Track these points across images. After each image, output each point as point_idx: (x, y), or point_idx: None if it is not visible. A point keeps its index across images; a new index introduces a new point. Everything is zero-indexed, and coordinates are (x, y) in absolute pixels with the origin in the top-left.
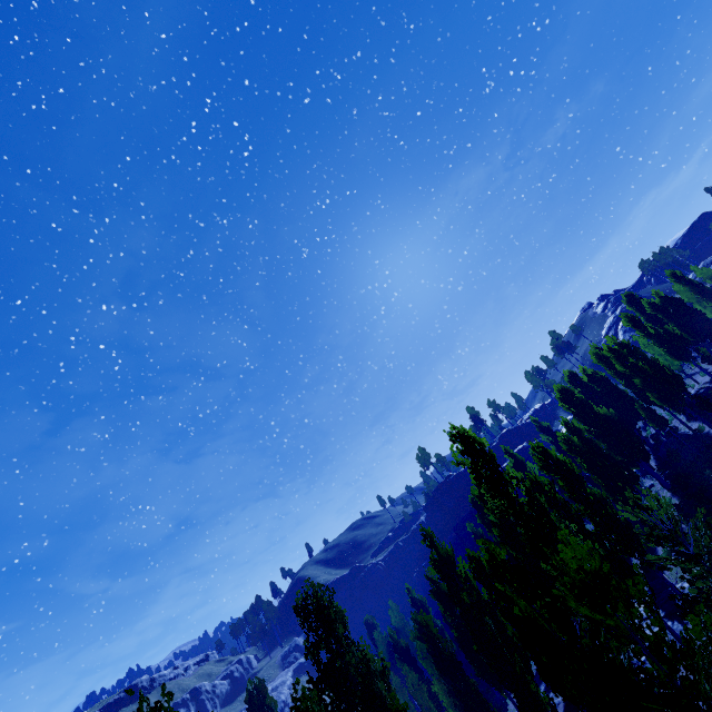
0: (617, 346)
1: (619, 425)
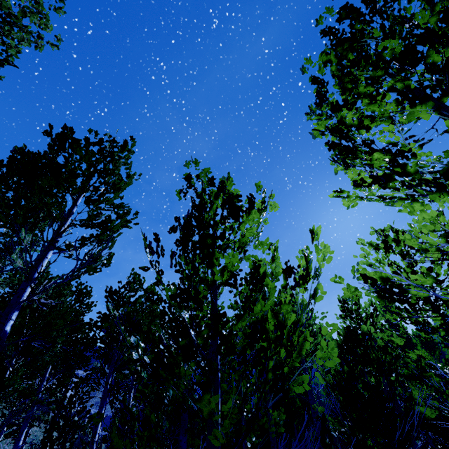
0: None
1: None
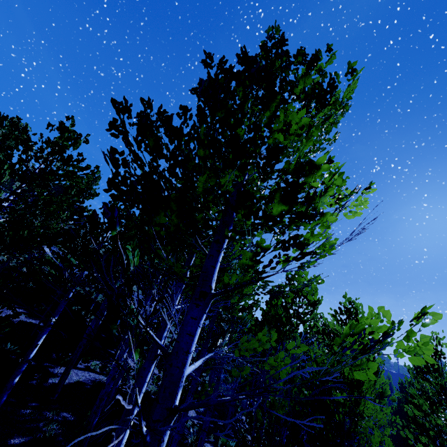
0: None
1: None
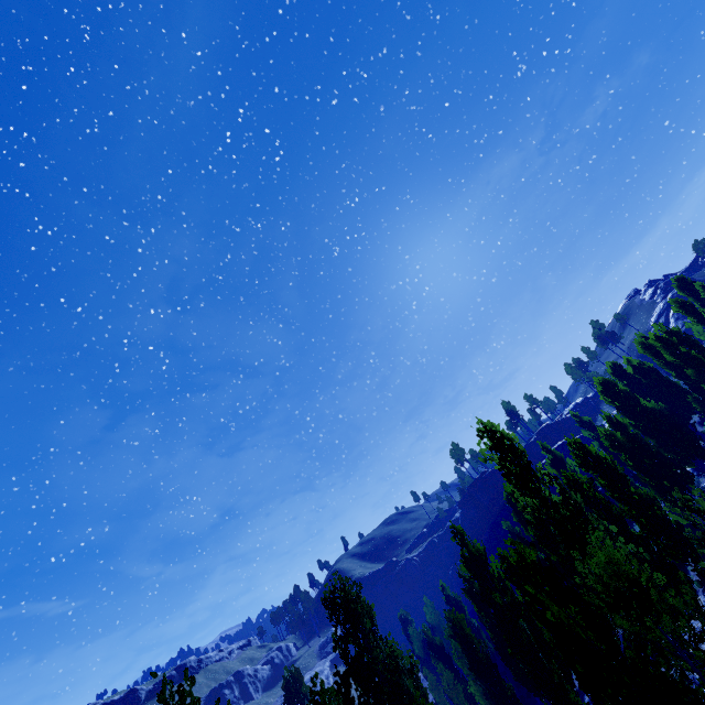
0: (666, 334)
1: (669, 420)
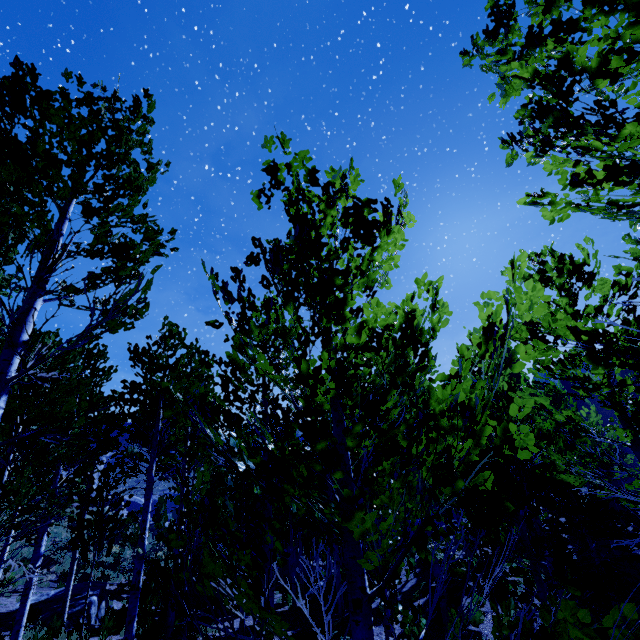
0: None
1: None
